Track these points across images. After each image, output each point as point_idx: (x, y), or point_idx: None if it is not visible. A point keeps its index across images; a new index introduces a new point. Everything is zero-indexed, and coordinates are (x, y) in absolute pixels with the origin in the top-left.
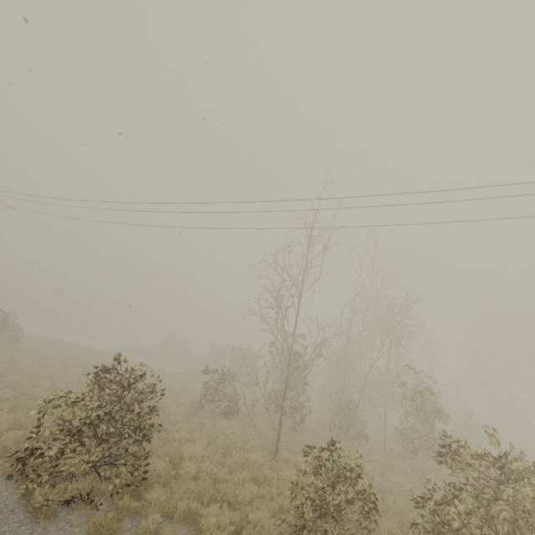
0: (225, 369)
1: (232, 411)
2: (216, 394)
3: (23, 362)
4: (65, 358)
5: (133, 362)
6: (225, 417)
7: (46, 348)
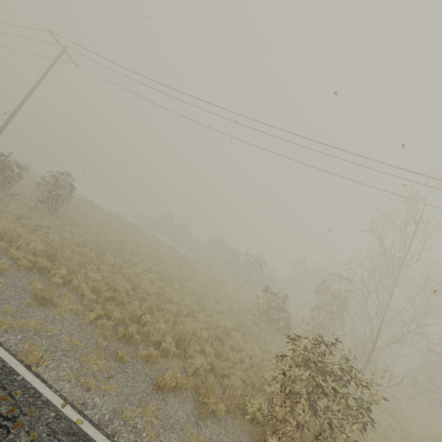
0: (278, 291)
1: (284, 328)
2: (268, 309)
3: (94, 232)
4: (118, 231)
5: (163, 242)
6: (277, 331)
7: (94, 213)
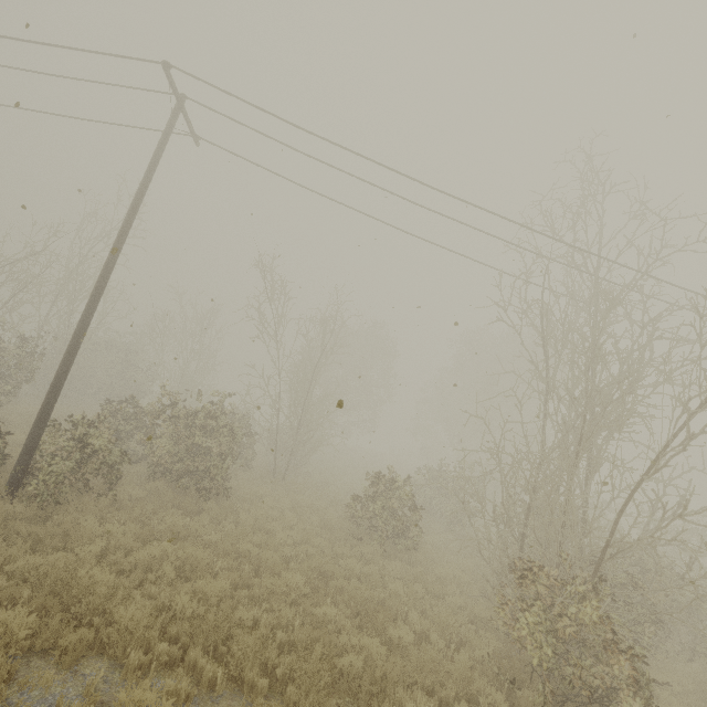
0: None
1: None
2: None
3: None
4: None
5: None
6: None
7: None
